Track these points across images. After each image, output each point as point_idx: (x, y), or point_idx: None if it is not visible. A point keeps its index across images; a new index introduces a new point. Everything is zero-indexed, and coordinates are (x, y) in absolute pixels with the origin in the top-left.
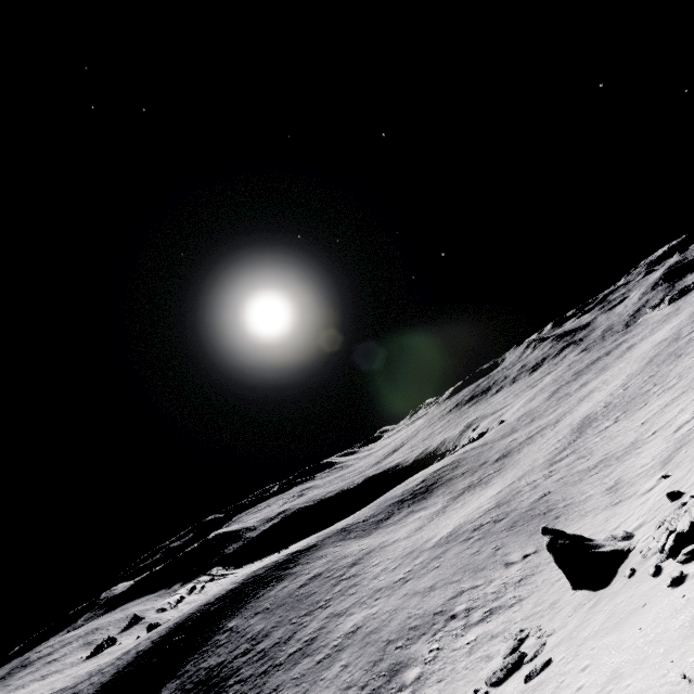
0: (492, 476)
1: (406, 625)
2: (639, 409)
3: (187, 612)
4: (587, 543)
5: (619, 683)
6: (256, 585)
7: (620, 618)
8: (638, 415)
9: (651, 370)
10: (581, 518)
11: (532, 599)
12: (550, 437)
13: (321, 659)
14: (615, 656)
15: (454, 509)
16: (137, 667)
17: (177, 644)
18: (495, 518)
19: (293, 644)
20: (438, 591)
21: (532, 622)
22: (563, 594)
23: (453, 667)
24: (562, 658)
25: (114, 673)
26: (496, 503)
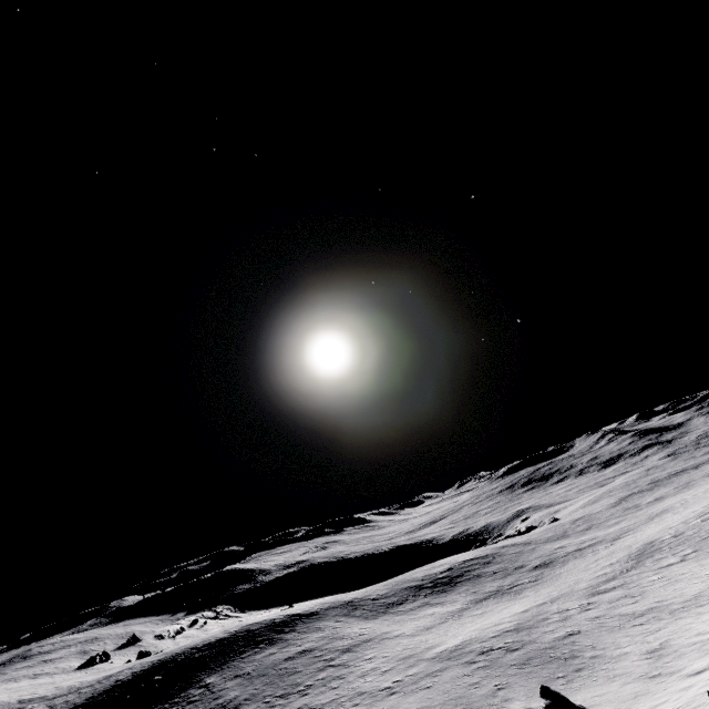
0: (526, 586)
1: None
2: None
3: (174, 650)
4: None
5: None
6: (246, 641)
7: None
8: None
9: None
10: (607, 682)
11: None
12: (602, 556)
13: None
14: None
15: (472, 615)
16: (110, 698)
17: (153, 685)
18: (508, 645)
19: None
20: None
21: None
22: None
23: None
24: None
25: (89, 697)
26: (516, 625)
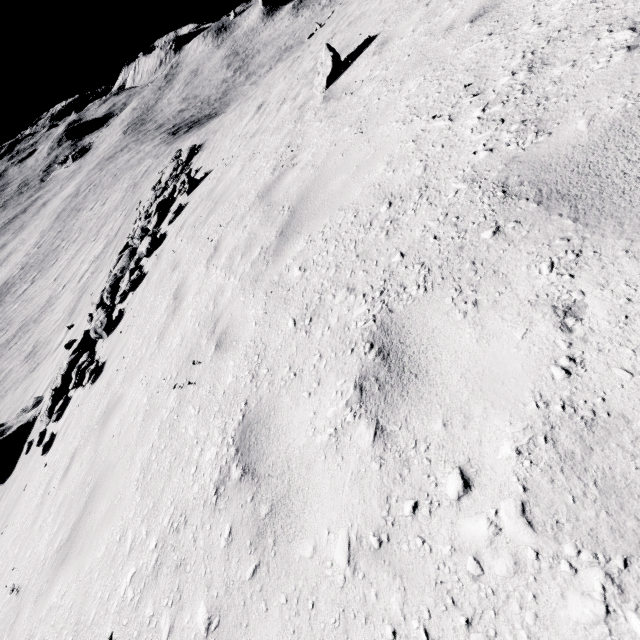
0: None
1: None
2: (52, 266)
3: None
4: None
5: None
6: None
7: (8, 514)
8: (52, 272)
9: (59, 225)
10: (2, 400)
11: None
12: None
13: None
14: None
15: None
16: None
17: None
18: None
19: None
20: None
21: None
22: None
23: None
24: None
25: None
26: None
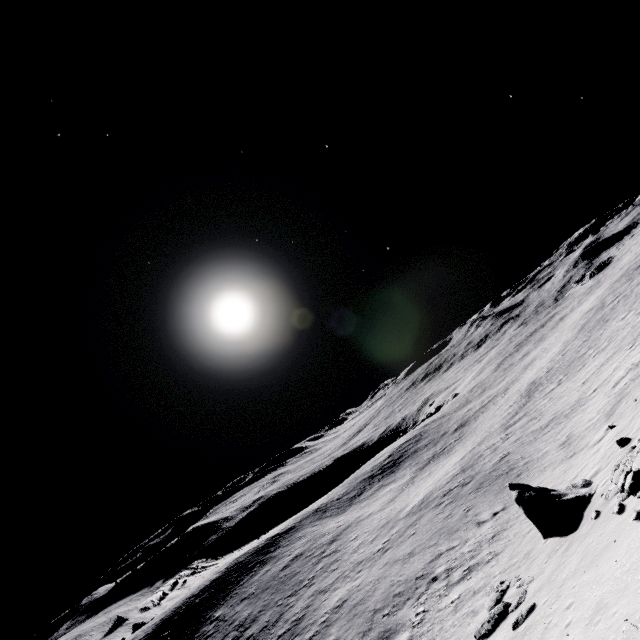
0: (454, 445)
1: (390, 592)
2: (578, 371)
3: (172, 606)
4: (551, 494)
5: (606, 613)
6: (239, 571)
7: (595, 556)
8: (578, 376)
9: (583, 336)
10: (541, 473)
11: (507, 552)
12: (502, 404)
13: (311, 637)
14: (596, 590)
15: (422, 478)
16: None
17: None
18: (461, 482)
19: (281, 626)
20: (417, 556)
21: (511, 574)
22: (535, 544)
23: (441, 626)
24: (545, 601)
25: None
26: (460, 469)
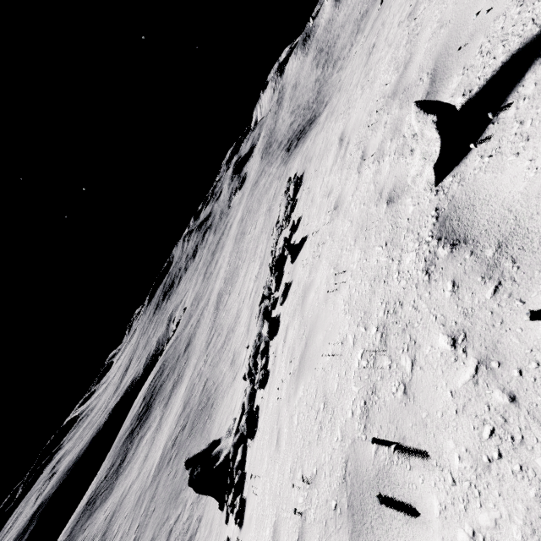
0: (185, 368)
1: None
2: (236, 281)
3: None
4: (213, 456)
5: None
6: None
7: None
8: (237, 287)
9: (236, 247)
10: (223, 400)
11: (205, 517)
12: (206, 317)
13: None
14: None
15: (166, 418)
16: None
17: None
18: (183, 425)
19: None
20: None
21: None
22: (215, 509)
23: None
24: None
25: None
26: (183, 405)
